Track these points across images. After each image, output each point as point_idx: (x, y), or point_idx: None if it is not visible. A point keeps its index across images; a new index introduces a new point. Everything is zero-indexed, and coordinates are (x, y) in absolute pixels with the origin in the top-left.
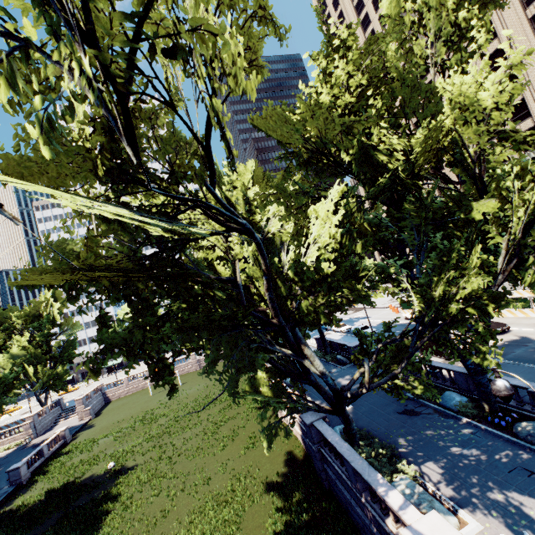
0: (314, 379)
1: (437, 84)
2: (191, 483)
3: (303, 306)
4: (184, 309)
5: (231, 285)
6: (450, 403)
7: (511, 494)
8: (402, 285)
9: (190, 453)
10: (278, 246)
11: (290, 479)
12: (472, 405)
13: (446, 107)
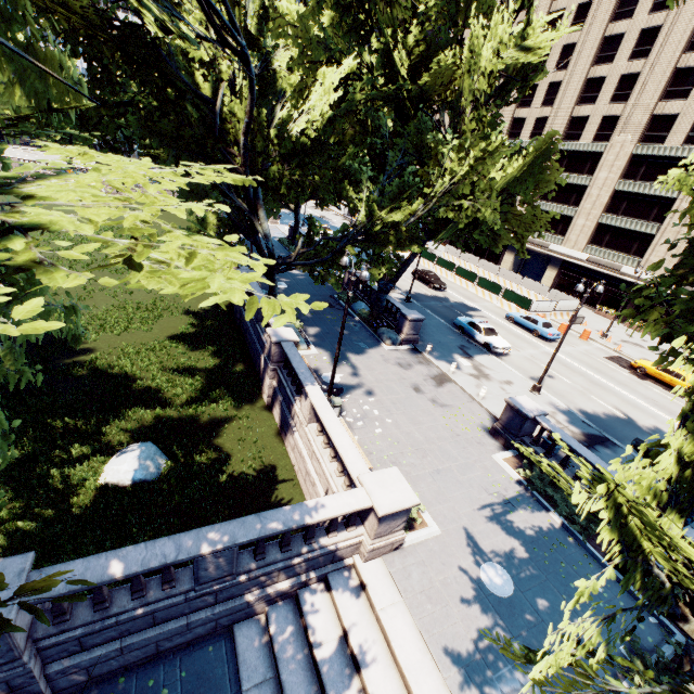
0: (259, 241)
1: (472, 18)
2: (111, 289)
3: (272, 169)
4: (155, 107)
5: (209, 108)
6: (357, 308)
7: (346, 349)
8: (361, 196)
9: (113, 269)
10: (278, 91)
11: (210, 313)
12: (369, 314)
13: (467, 49)
